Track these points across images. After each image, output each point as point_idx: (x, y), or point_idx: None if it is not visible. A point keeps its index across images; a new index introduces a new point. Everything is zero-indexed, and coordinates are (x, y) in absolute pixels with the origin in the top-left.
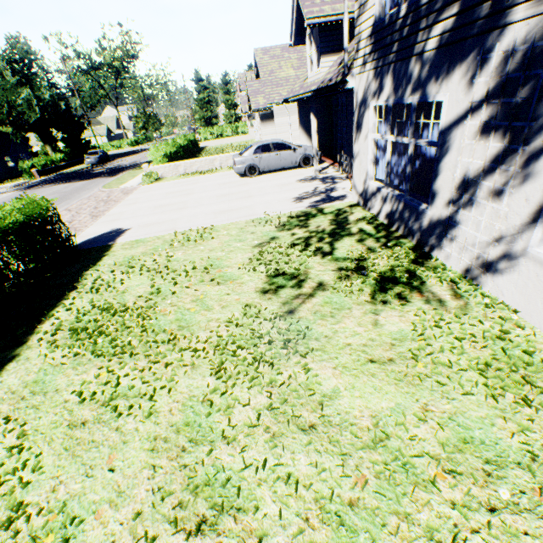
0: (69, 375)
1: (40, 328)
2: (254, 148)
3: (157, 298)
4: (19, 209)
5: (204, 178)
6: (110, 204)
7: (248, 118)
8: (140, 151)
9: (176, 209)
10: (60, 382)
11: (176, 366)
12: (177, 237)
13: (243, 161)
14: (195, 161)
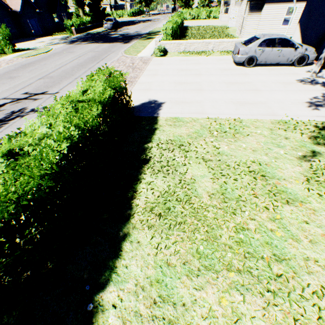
0: (186, 285)
1: (134, 204)
2: (260, 40)
3: (229, 201)
4: (109, 84)
5: (203, 60)
6: (136, 71)
7: (224, 4)
8: (137, 22)
9: (194, 89)
10: (182, 293)
11: (302, 324)
12: (211, 124)
13: (247, 52)
14: (194, 42)
